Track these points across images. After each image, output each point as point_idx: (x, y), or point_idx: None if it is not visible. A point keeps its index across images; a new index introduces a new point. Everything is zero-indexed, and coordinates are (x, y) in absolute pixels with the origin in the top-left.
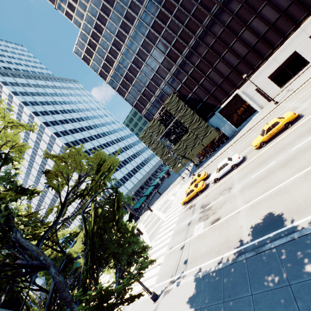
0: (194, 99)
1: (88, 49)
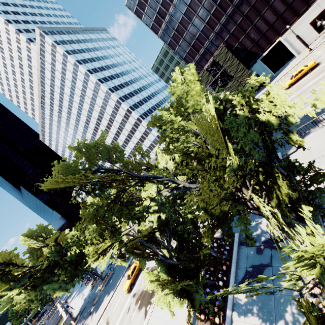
0: (240, 48)
1: (140, 2)
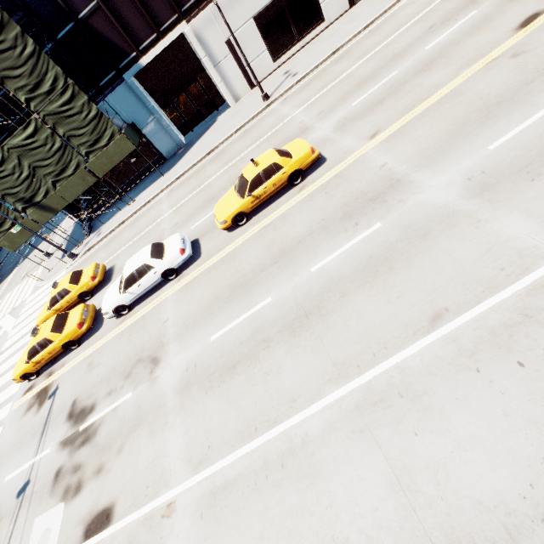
0: None
1: None
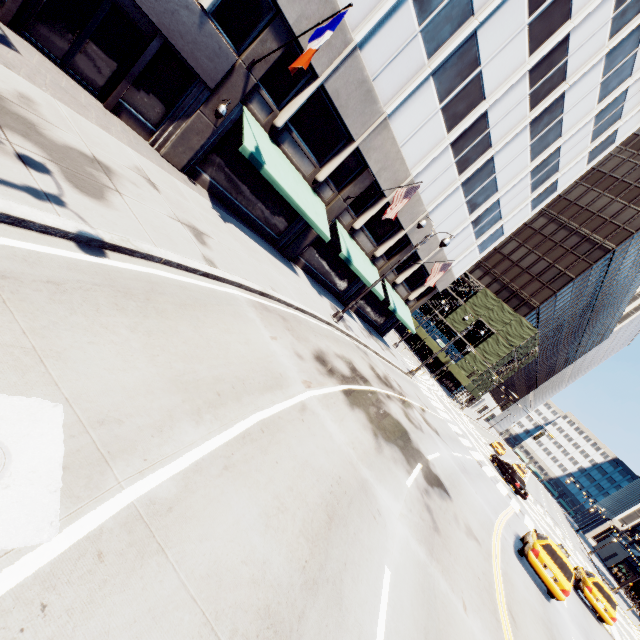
0: None
1: None
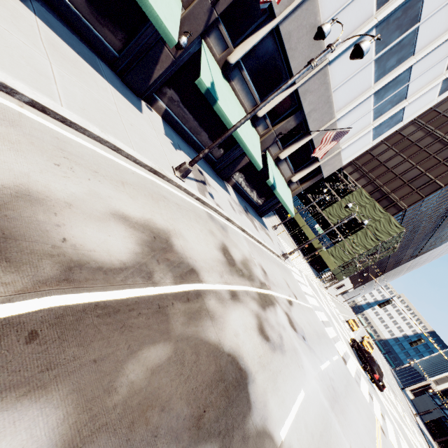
0: None
1: None
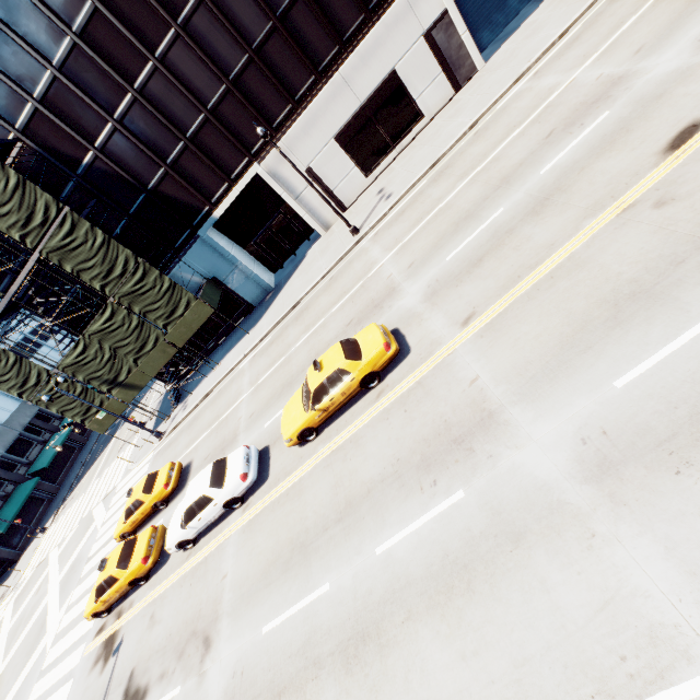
0: (111, 175)
1: None
